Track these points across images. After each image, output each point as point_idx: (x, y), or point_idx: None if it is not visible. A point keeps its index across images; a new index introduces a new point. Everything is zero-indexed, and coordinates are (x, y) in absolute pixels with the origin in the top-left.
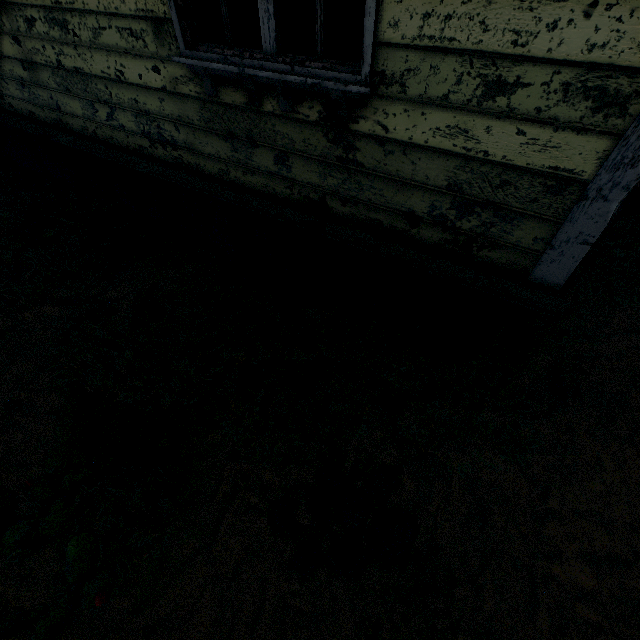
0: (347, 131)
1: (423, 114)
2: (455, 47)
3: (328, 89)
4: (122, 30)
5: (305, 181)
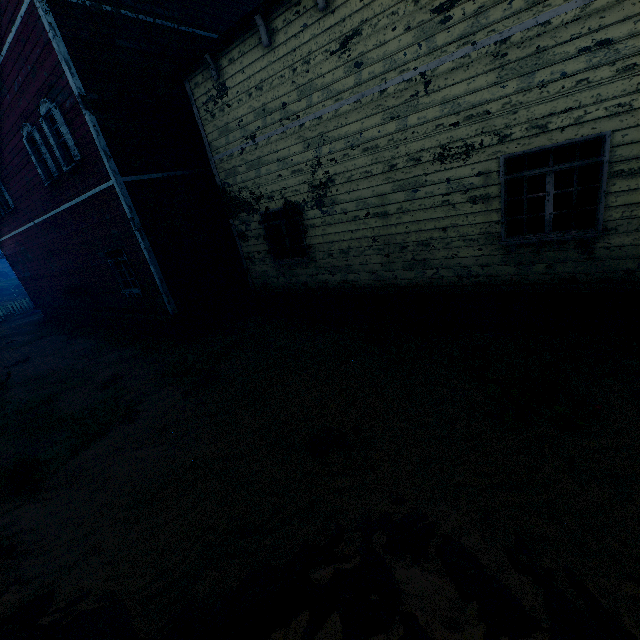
0: (589, 248)
1: (626, 236)
2: (637, 217)
3: (582, 237)
4: (465, 240)
5: (563, 272)
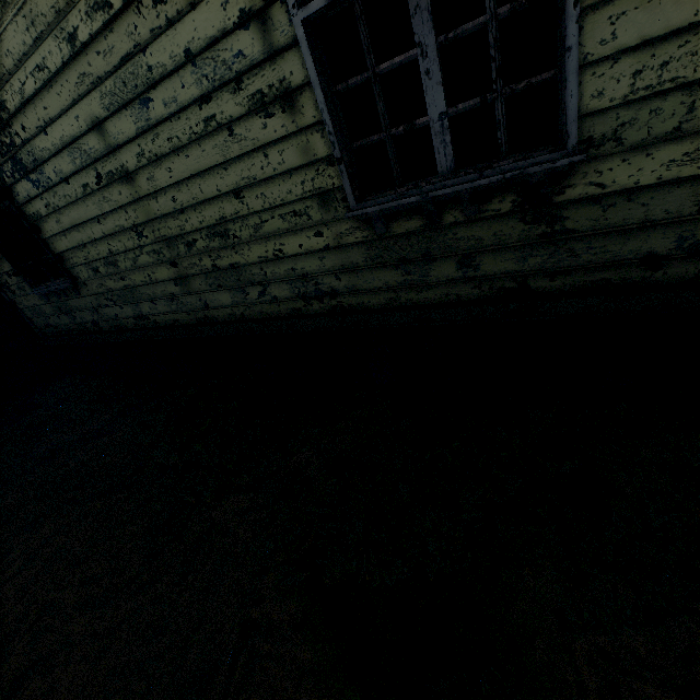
0: (550, 206)
1: (648, 155)
2: (679, 83)
3: (527, 175)
4: (285, 215)
5: (498, 273)
